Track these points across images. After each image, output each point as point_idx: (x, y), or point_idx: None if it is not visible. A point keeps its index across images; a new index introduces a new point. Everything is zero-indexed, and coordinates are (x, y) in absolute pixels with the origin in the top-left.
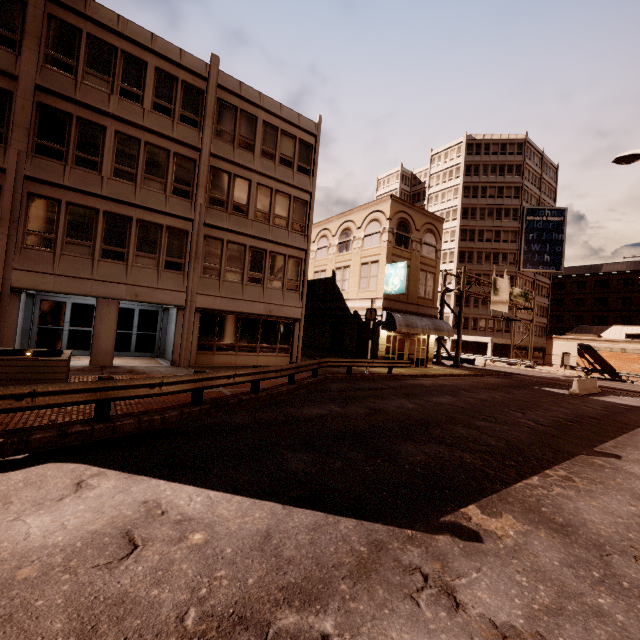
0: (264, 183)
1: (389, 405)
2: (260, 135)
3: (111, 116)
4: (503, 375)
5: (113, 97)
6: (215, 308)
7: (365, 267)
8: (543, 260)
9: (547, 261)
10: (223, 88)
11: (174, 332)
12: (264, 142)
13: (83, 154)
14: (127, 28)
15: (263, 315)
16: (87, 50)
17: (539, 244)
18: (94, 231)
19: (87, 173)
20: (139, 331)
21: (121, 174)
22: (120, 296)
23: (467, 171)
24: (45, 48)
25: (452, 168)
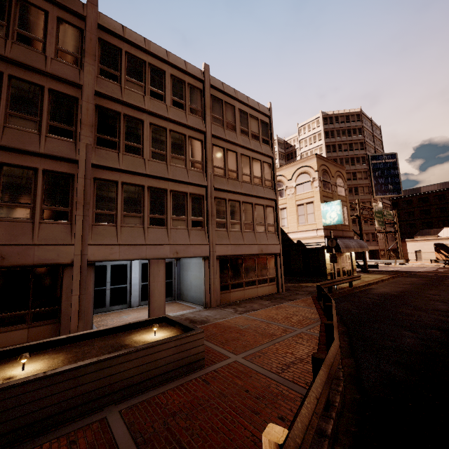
0: (244, 153)
1: (432, 321)
2: (238, 119)
3: (146, 112)
4: (405, 274)
5: (146, 97)
6: (228, 254)
7: (301, 207)
8: (388, 188)
9: (391, 189)
10: (213, 87)
11: (204, 279)
12: (241, 124)
13: (130, 143)
14: (151, 47)
15: (258, 254)
16: (126, 64)
17: (383, 178)
18: (142, 204)
19: (134, 157)
20: None
21: (156, 156)
22: (166, 255)
23: (326, 135)
24: (98, 63)
25: (315, 134)
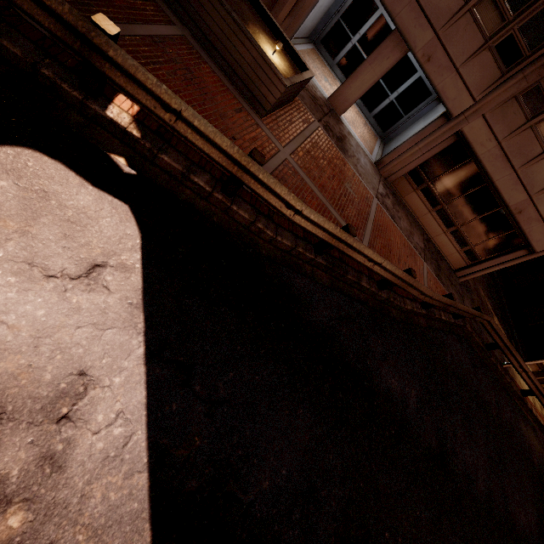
0: None
1: (462, 458)
2: None
3: None
4: None
5: None
6: (476, 150)
7: None
8: None
9: None
10: None
11: (412, 135)
12: None
13: None
14: None
15: (507, 207)
16: None
17: None
18: None
19: None
20: (395, 100)
21: None
22: (415, 45)
23: None
24: None
25: None
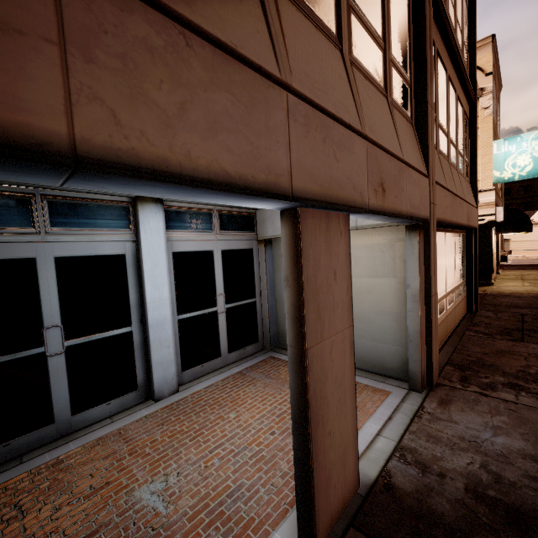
0: None
1: None
2: None
3: None
4: None
5: None
6: (446, 219)
7: None
8: None
9: None
10: None
11: (418, 298)
12: None
13: None
14: None
15: (466, 226)
16: None
17: None
18: None
19: None
20: (227, 303)
21: None
22: (357, 192)
23: None
24: None
25: None
